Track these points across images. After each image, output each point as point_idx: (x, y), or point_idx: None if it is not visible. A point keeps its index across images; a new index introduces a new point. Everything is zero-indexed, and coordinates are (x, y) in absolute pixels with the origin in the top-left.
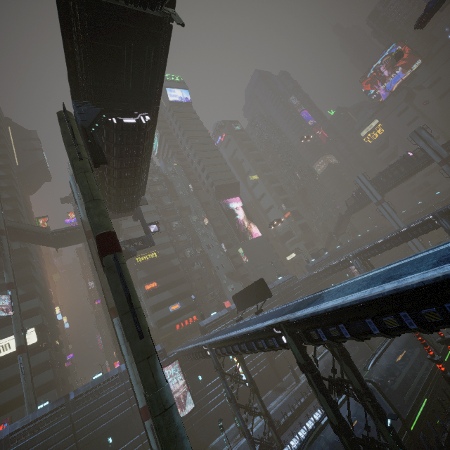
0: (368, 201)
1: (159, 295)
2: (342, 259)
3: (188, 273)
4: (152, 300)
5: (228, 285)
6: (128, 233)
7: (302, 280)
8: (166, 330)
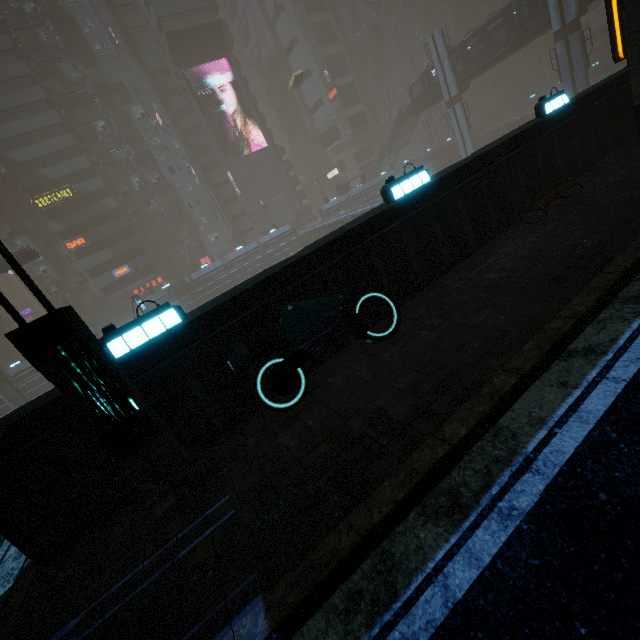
0: (440, 94)
1: (94, 256)
2: (339, 220)
3: (136, 219)
4: (83, 264)
5: (209, 233)
6: (4, 151)
7: (303, 236)
8: (121, 297)
